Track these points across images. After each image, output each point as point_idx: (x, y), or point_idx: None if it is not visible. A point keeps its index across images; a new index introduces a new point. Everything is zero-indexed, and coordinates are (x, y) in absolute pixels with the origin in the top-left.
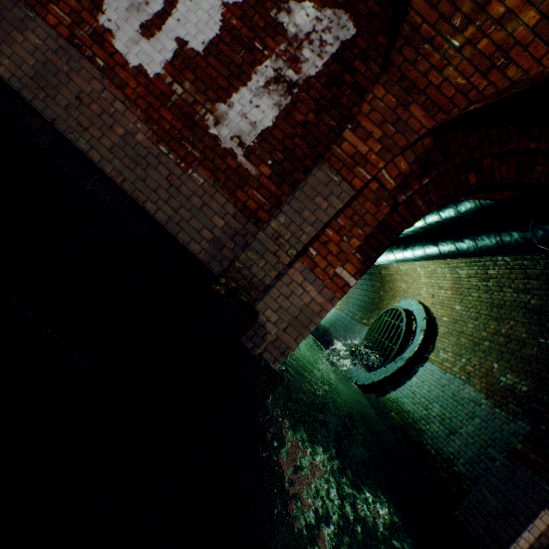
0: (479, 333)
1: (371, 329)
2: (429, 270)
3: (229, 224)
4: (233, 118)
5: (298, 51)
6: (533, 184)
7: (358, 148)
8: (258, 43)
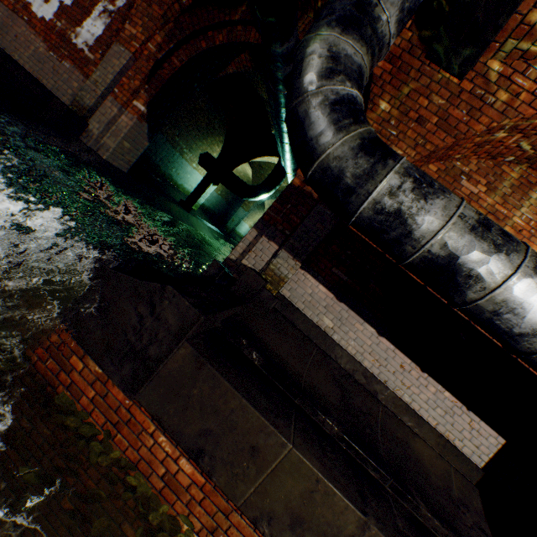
0: None
1: None
2: None
3: (81, 86)
4: (84, 34)
5: None
6: (239, 43)
7: (133, 33)
8: None
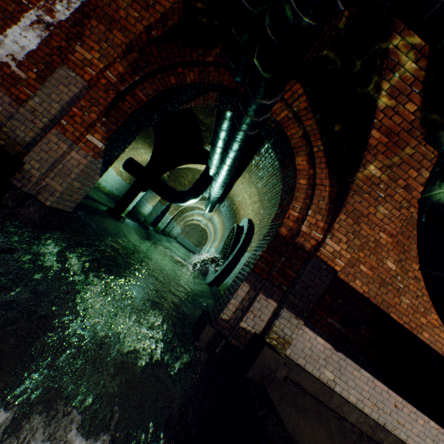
0: (268, 221)
1: (223, 247)
2: (248, 193)
3: (7, 109)
4: (8, 44)
5: (53, 6)
6: (212, 83)
7: (86, 57)
8: (25, 0)
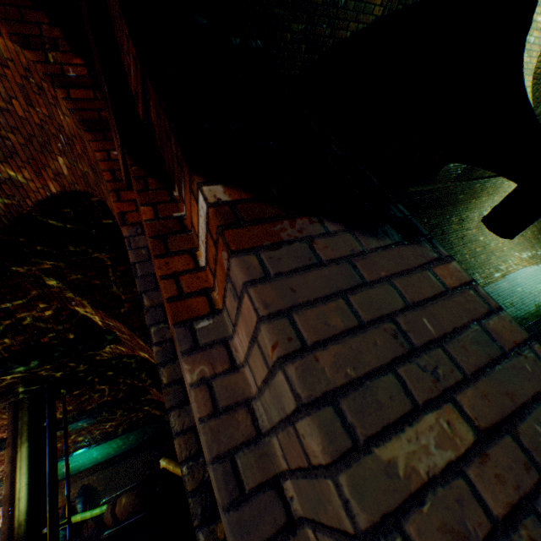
0: None
1: None
2: None
3: None
4: None
5: None
6: None
7: None
8: None
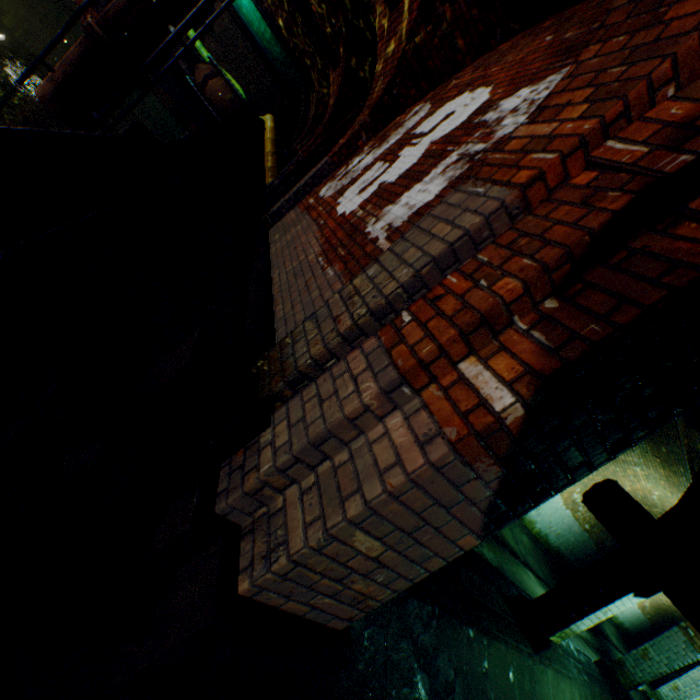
0: None
1: None
2: None
3: None
4: (394, 212)
5: (496, 126)
6: None
7: (536, 135)
8: (451, 147)
